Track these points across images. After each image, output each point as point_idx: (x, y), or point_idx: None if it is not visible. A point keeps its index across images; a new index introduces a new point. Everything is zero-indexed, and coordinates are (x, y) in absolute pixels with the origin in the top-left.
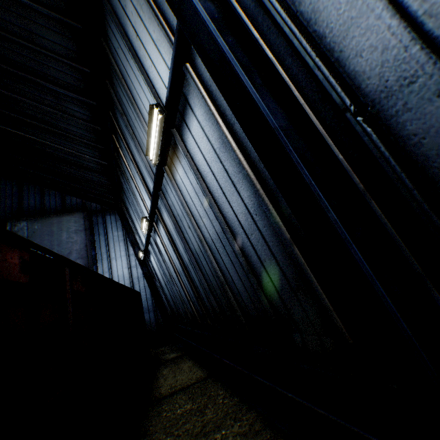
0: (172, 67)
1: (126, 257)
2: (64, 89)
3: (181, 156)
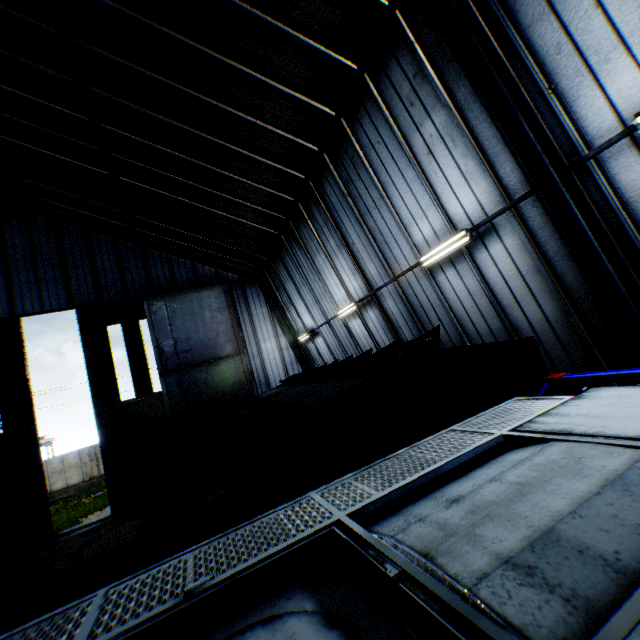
0: (500, 211)
1: (275, 338)
2: (264, 157)
3: (460, 262)
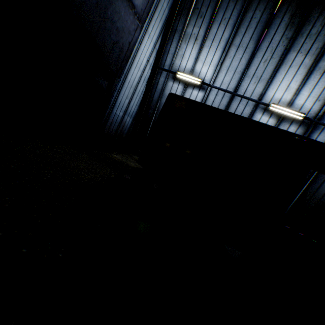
0: None
1: (153, 47)
2: None
3: None
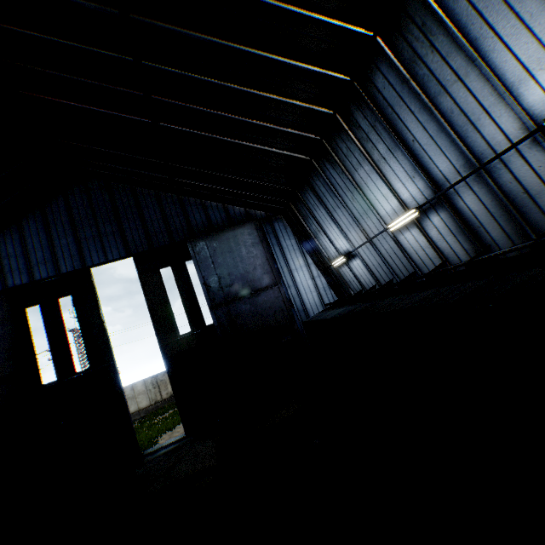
0: None
1: (306, 267)
2: (304, 63)
3: None
